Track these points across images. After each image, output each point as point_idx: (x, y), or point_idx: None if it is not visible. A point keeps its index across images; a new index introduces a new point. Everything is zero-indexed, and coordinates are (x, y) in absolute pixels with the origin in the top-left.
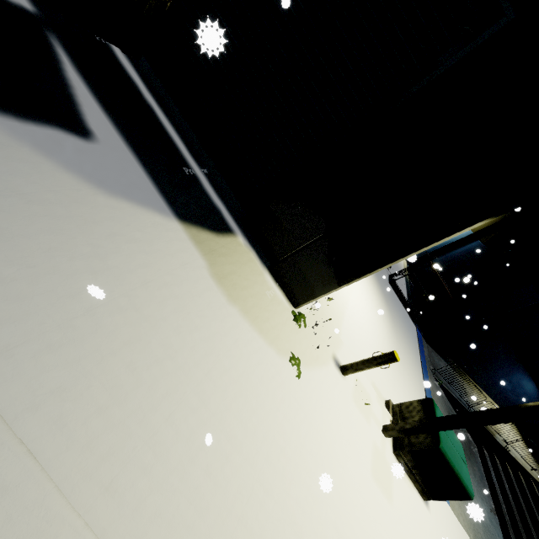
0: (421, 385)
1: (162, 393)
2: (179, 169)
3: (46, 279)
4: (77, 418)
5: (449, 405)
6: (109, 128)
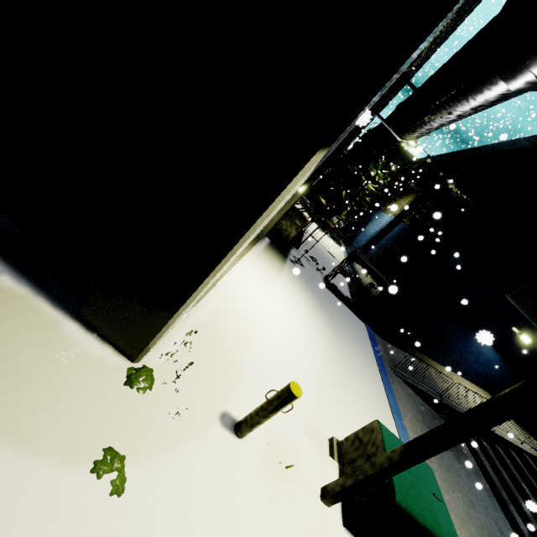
0: (381, 391)
1: None
2: None
3: None
4: None
5: (420, 401)
6: None
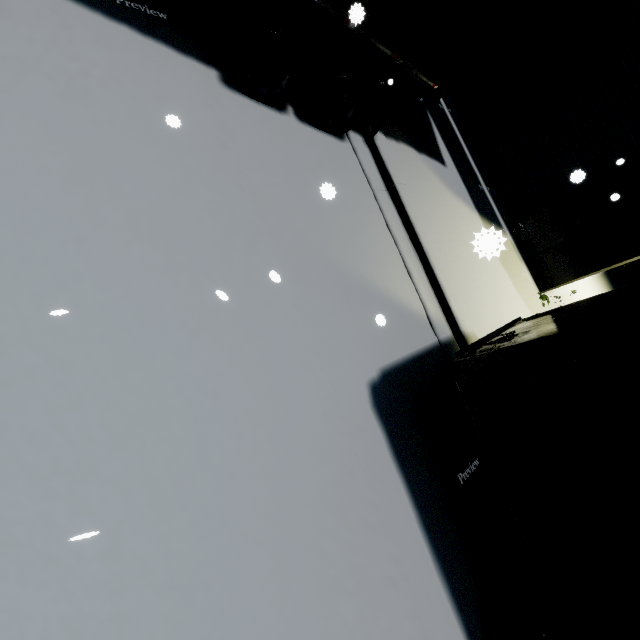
0: None
1: (478, 285)
2: (477, 185)
3: (443, 223)
4: (456, 274)
5: None
6: (450, 160)
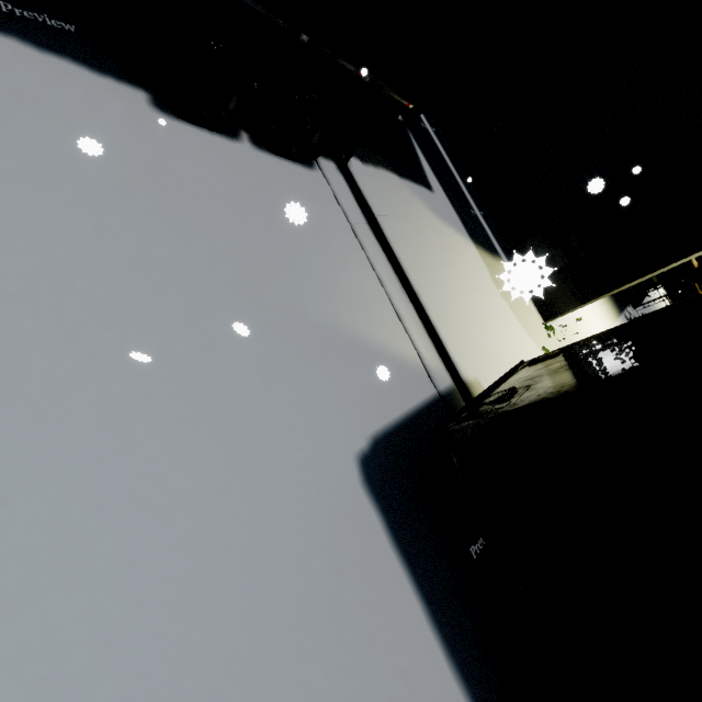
0: None
1: (478, 323)
2: (469, 210)
3: (433, 255)
4: (452, 313)
5: None
6: (437, 184)
